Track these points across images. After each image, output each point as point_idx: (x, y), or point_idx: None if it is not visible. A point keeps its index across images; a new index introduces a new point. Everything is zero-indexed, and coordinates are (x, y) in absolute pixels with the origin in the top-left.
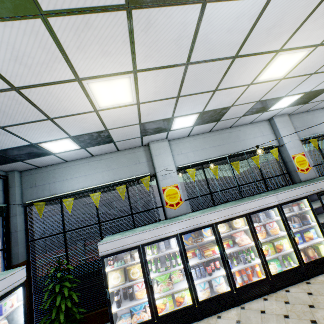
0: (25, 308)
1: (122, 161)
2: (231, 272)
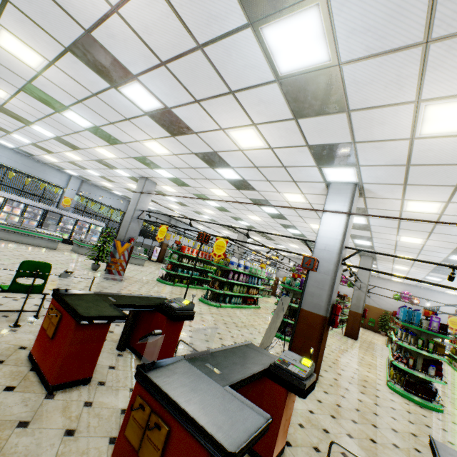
0: None
1: None
2: None
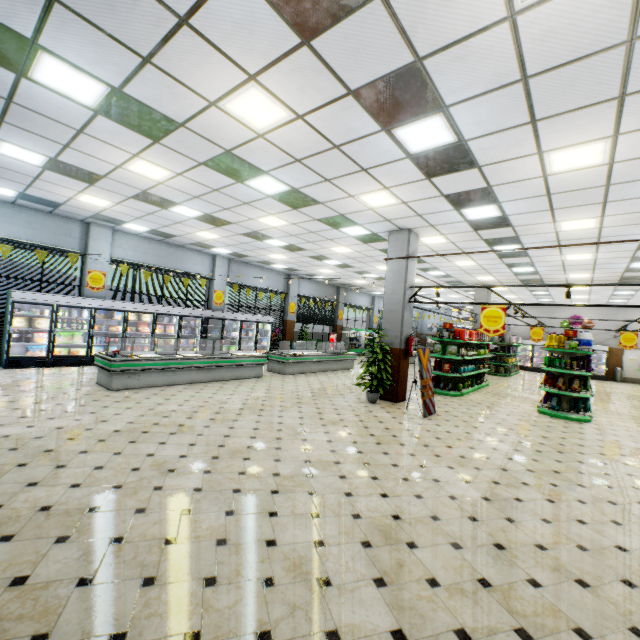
0: None
1: (50, 226)
2: (126, 344)
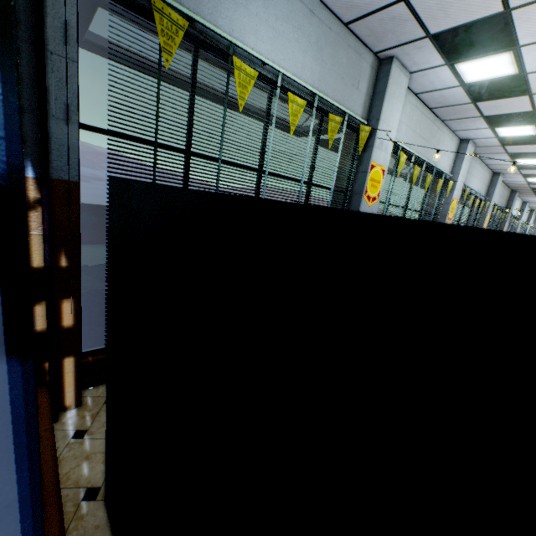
0: None
1: (341, 58)
2: None
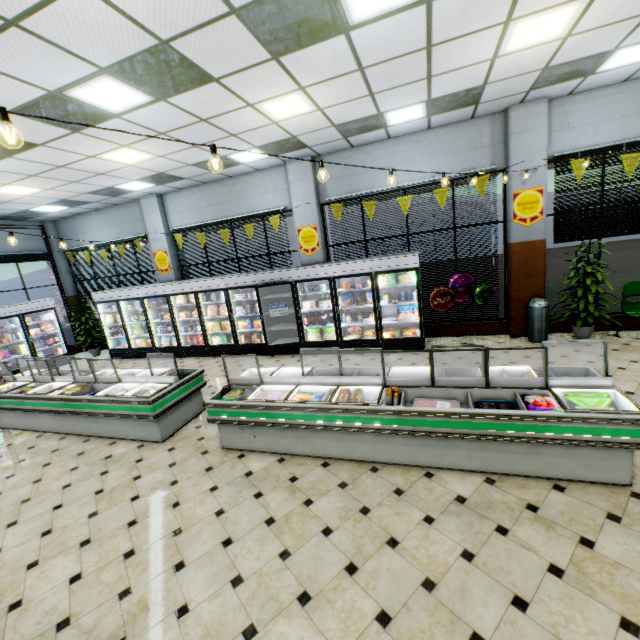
0: (59, 322)
1: (124, 217)
2: (179, 334)
